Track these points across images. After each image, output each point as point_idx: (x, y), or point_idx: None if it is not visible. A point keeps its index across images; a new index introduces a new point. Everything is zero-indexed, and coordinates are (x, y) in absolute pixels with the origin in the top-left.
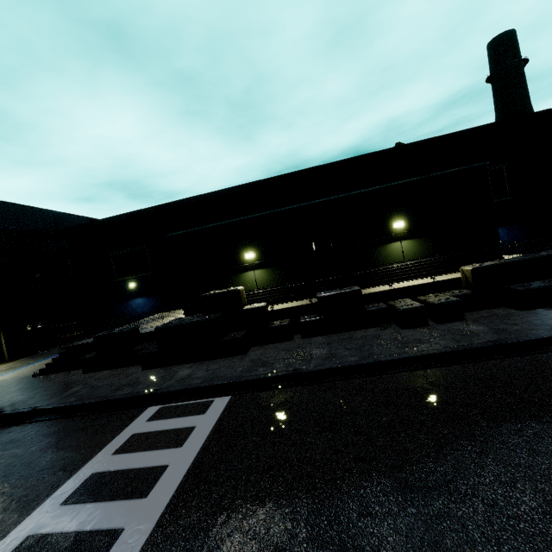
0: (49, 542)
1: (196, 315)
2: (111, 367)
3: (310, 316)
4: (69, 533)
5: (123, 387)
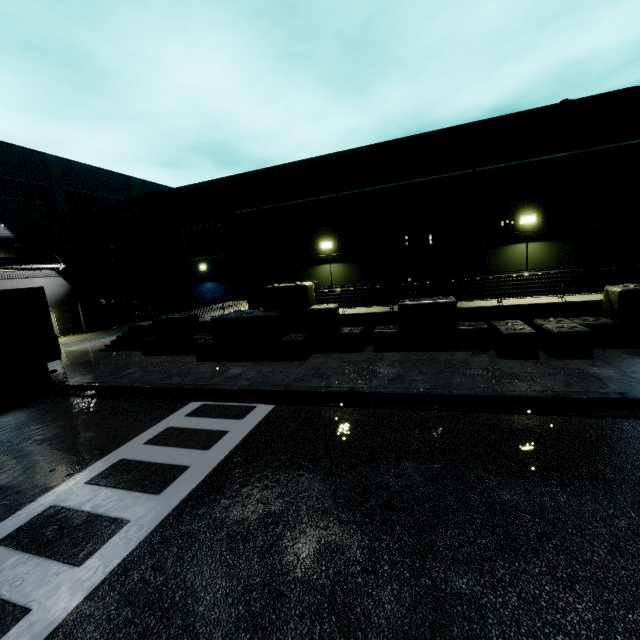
0: (65, 516)
1: (257, 309)
2: (169, 354)
3: (388, 326)
4: (83, 512)
5: (173, 377)
